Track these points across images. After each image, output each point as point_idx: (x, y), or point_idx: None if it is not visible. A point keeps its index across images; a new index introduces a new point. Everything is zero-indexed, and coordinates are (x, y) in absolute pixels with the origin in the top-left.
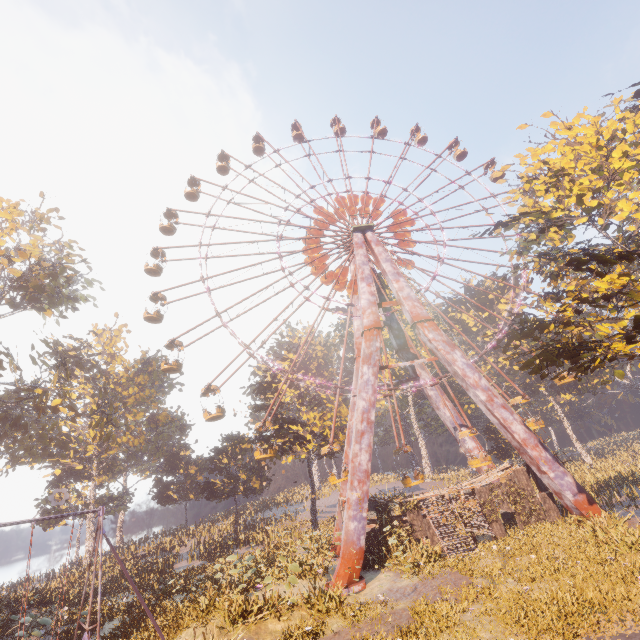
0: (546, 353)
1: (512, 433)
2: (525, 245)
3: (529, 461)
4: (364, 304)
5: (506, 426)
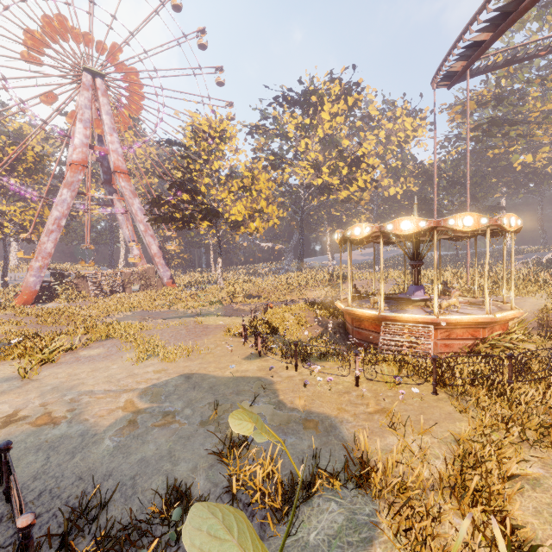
0: (160, 217)
1: (151, 249)
2: (179, 159)
3: (155, 263)
4: (77, 142)
5: (149, 246)
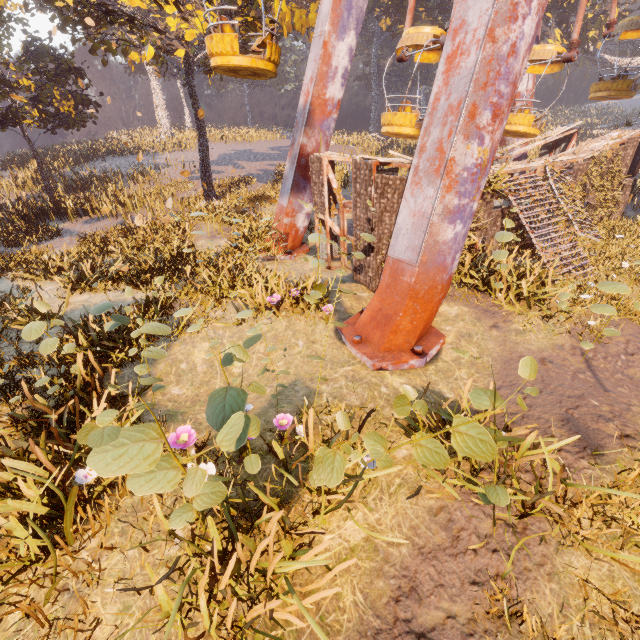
0: None
1: None
2: None
3: None
4: None
5: None
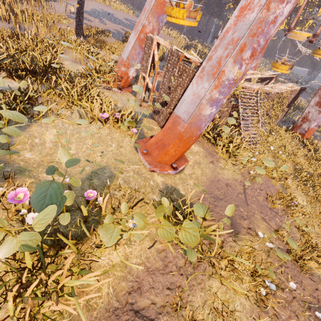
0: None
1: None
2: None
3: None
4: None
5: None
